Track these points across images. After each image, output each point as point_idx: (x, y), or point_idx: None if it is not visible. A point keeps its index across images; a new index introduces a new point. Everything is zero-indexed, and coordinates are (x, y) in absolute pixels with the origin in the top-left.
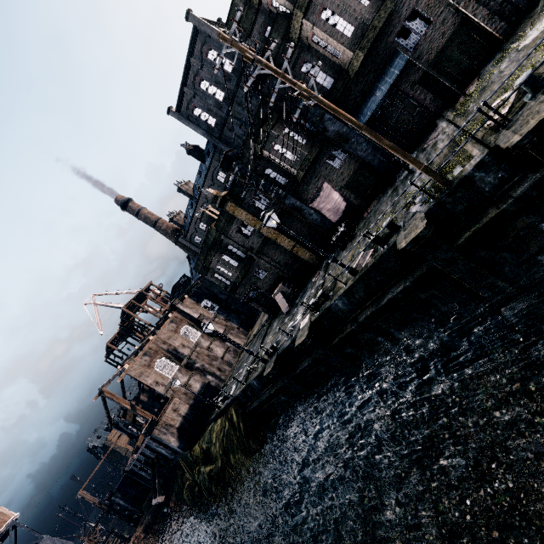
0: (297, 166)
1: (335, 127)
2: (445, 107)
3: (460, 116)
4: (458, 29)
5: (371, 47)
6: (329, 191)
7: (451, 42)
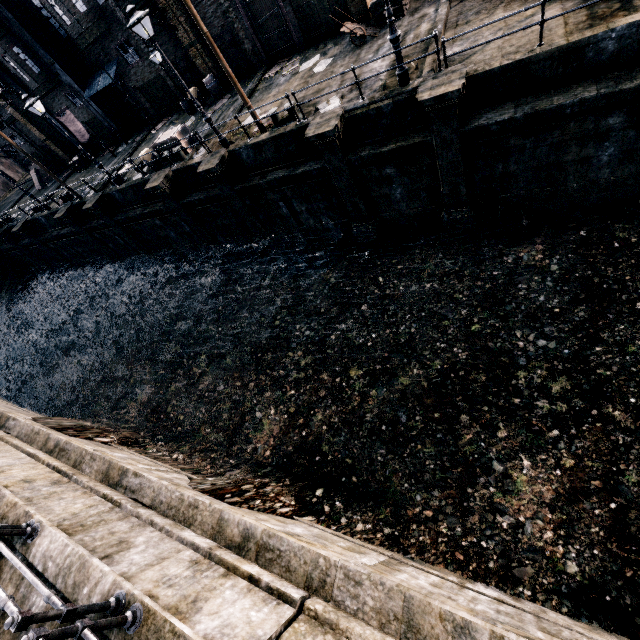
0: (33, 87)
1: (67, 79)
2: (160, 118)
3: (136, 146)
4: (161, 77)
5: (97, 37)
6: (73, 118)
7: (158, 81)
